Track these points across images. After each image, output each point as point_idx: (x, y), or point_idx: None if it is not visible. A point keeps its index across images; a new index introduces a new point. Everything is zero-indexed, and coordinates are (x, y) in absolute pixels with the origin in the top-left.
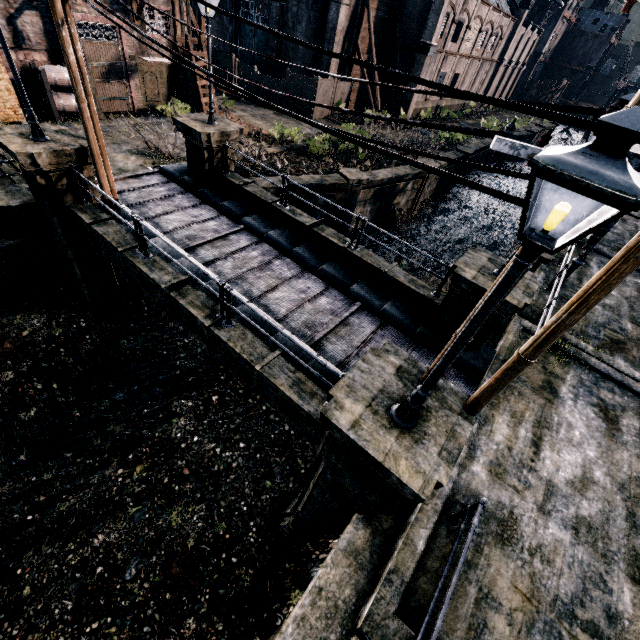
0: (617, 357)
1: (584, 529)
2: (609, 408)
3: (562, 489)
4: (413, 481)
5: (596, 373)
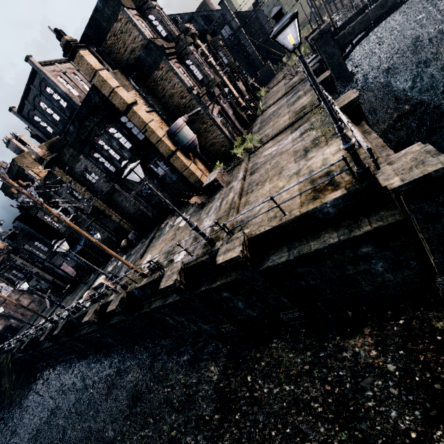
0: None
1: None
2: None
3: None
4: None
5: None
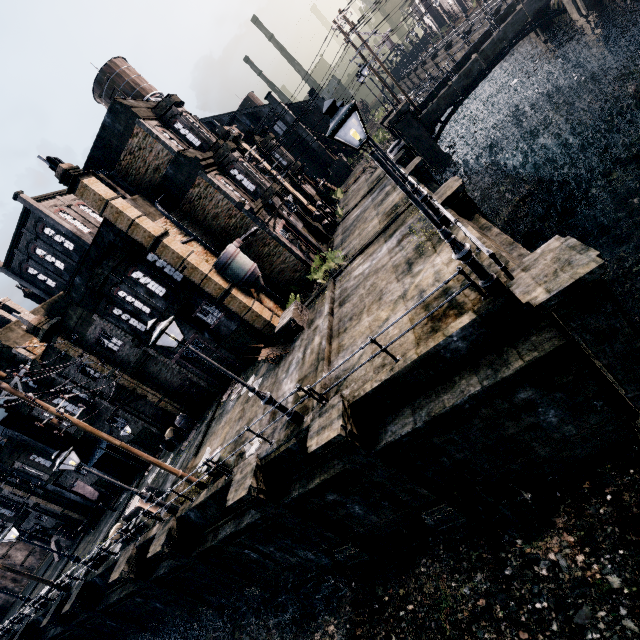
0: None
1: None
2: None
3: None
4: None
5: None
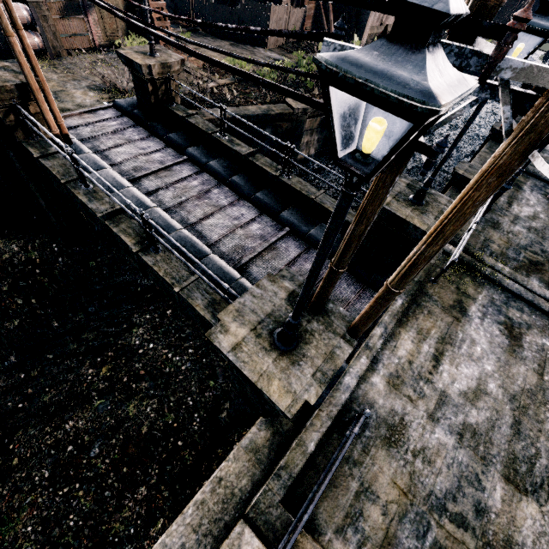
0: (533, 278)
1: (469, 435)
2: (515, 326)
3: (454, 399)
4: (282, 400)
5: (508, 293)
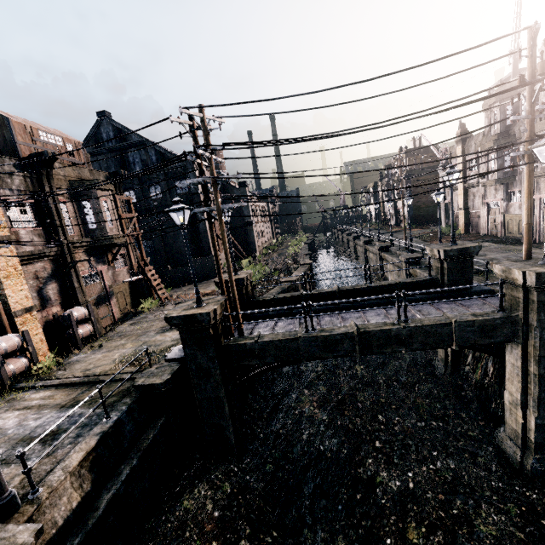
0: None
1: None
2: None
3: None
4: None
5: None
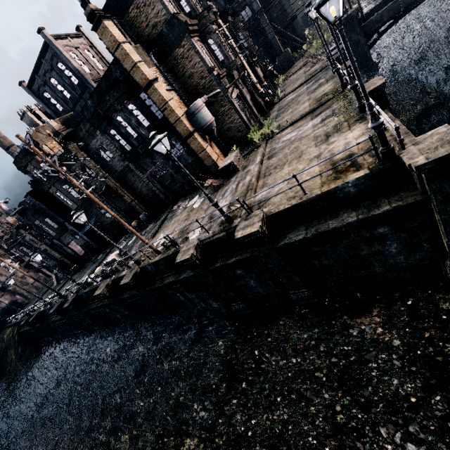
0: None
1: None
2: None
3: None
4: None
5: None
